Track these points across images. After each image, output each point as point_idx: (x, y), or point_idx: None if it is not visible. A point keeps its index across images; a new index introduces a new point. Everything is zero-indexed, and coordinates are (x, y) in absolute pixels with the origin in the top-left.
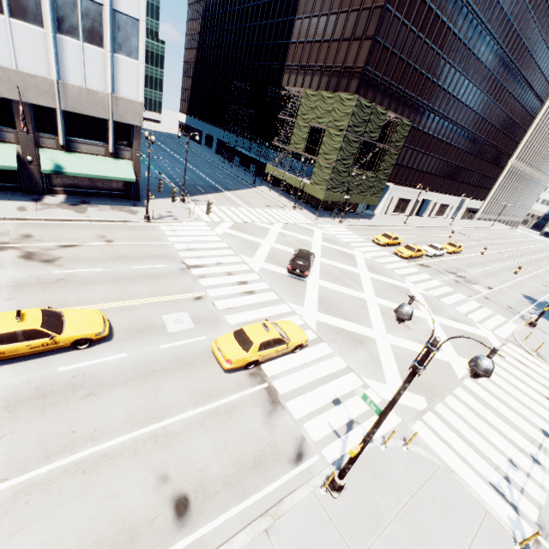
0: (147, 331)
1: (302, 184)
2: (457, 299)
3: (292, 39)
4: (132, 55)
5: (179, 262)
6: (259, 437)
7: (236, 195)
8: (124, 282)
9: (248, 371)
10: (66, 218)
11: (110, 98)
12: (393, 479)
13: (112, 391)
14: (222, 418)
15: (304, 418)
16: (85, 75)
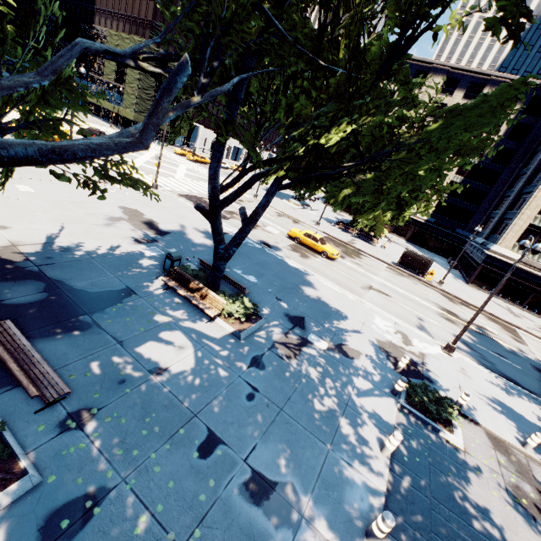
0: None
1: (117, 109)
2: None
3: None
4: None
5: None
6: None
7: None
8: None
9: None
10: None
11: None
12: None
13: None
14: None
15: None
16: None
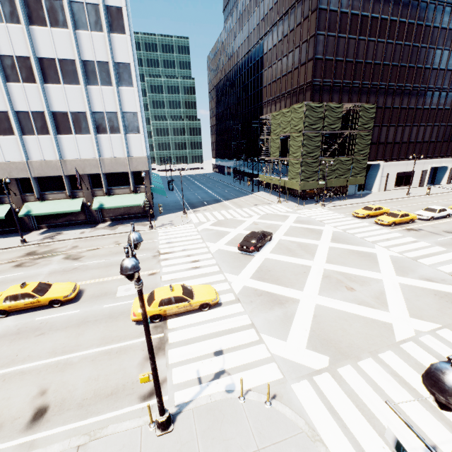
0: (102, 296)
1: (283, 182)
2: (446, 258)
3: (263, 85)
4: (136, 132)
5: (155, 252)
6: (128, 373)
7: (232, 202)
8: (110, 267)
9: (154, 324)
10: (102, 234)
11: (127, 159)
12: (232, 433)
13: (55, 333)
14: (111, 356)
15: (177, 363)
16: (113, 151)
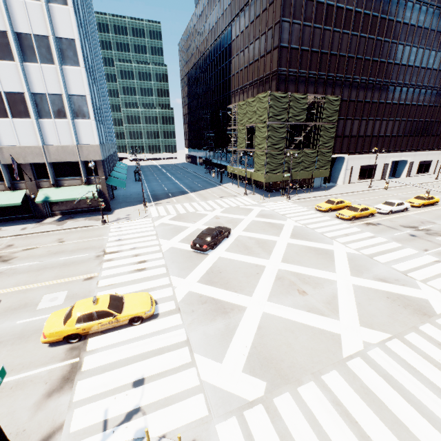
0: (20, 309)
1: (249, 174)
2: (401, 255)
3: (232, 73)
4: (86, 117)
5: (100, 251)
6: (16, 419)
7: (198, 193)
8: (42, 270)
9: (71, 345)
10: (46, 230)
11: (76, 147)
12: None
13: None
14: (1, 394)
15: (83, 400)
16: (59, 138)
